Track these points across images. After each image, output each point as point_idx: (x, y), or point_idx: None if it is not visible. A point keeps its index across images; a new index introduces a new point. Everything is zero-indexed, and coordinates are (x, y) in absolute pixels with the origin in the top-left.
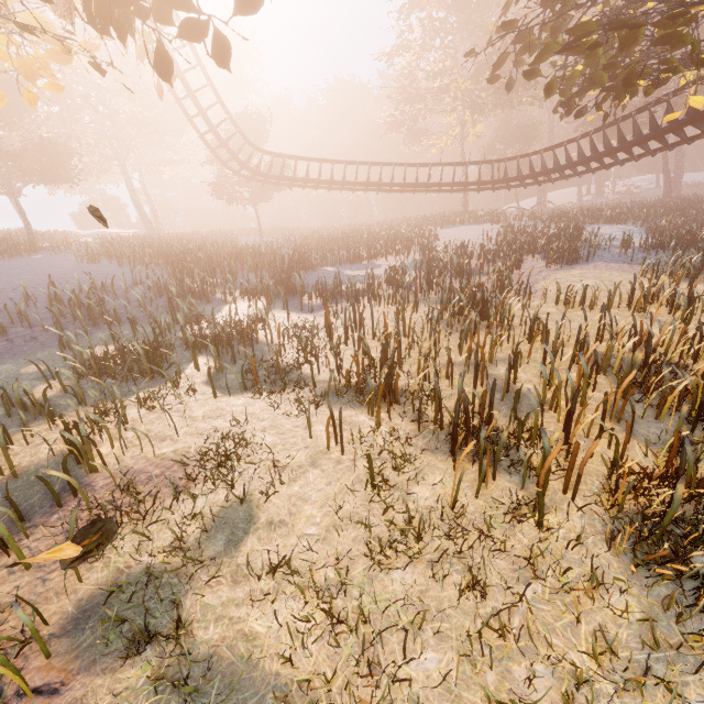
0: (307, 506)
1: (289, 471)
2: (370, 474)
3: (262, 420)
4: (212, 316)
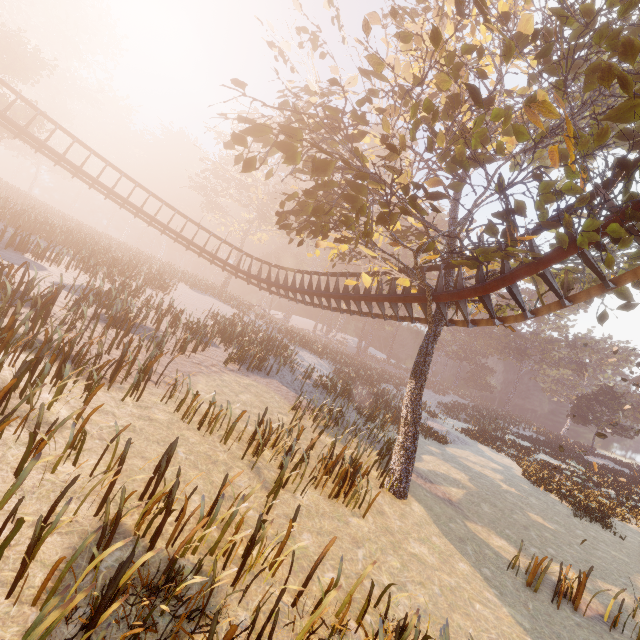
0: None
1: None
2: None
3: None
4: None
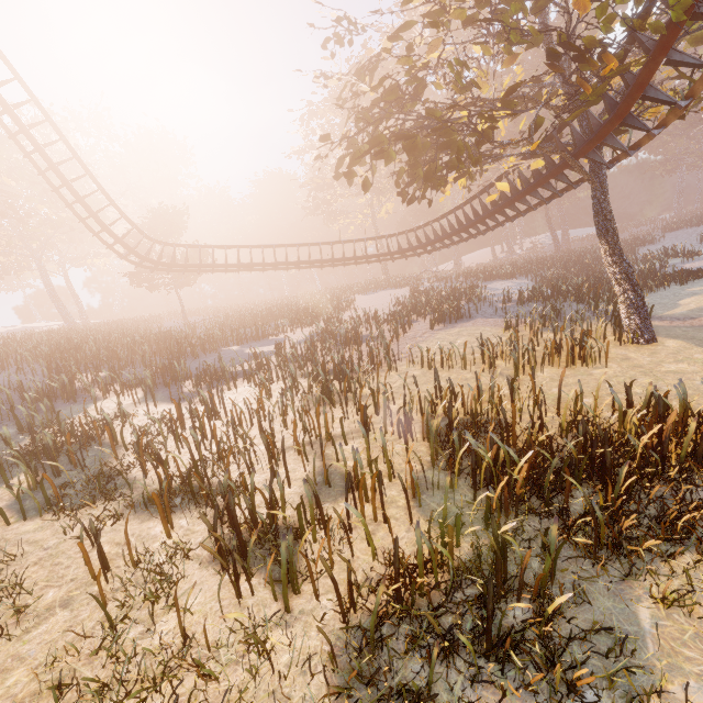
0: (19, 669)
1: (31, 618)
2: (104, 612)
3: (44, 549)
4: (59, 420)
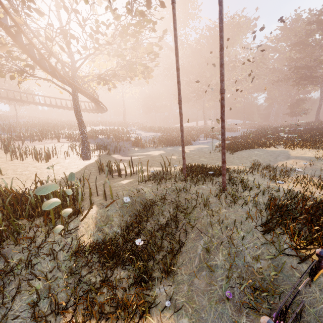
0: None
1: None
2: None
3: None
4: None
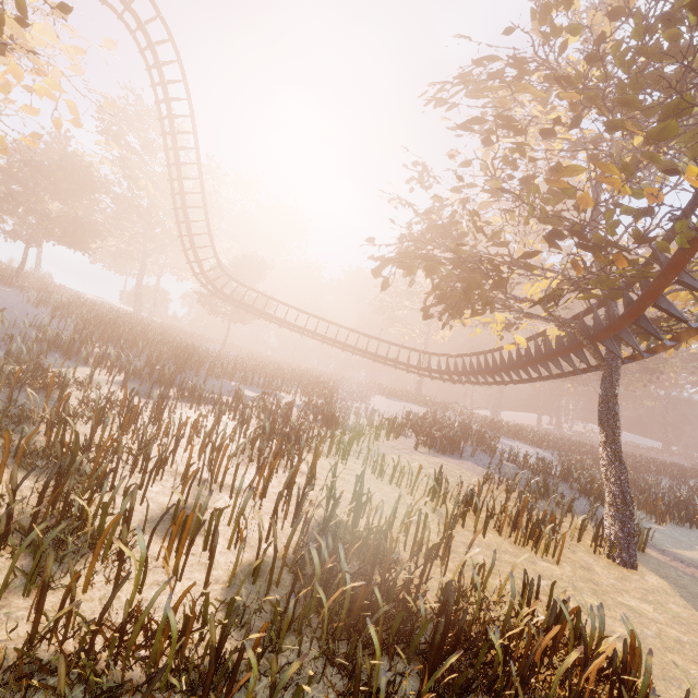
0: None
1: None
2: None
3: None
4: (36, 361)
